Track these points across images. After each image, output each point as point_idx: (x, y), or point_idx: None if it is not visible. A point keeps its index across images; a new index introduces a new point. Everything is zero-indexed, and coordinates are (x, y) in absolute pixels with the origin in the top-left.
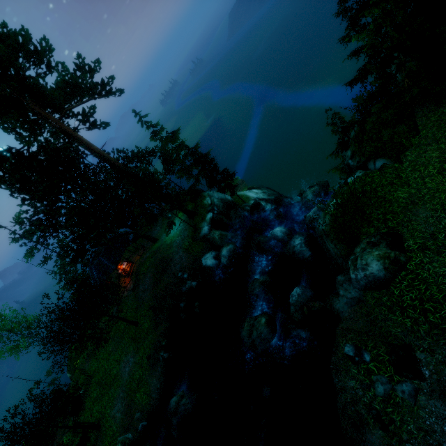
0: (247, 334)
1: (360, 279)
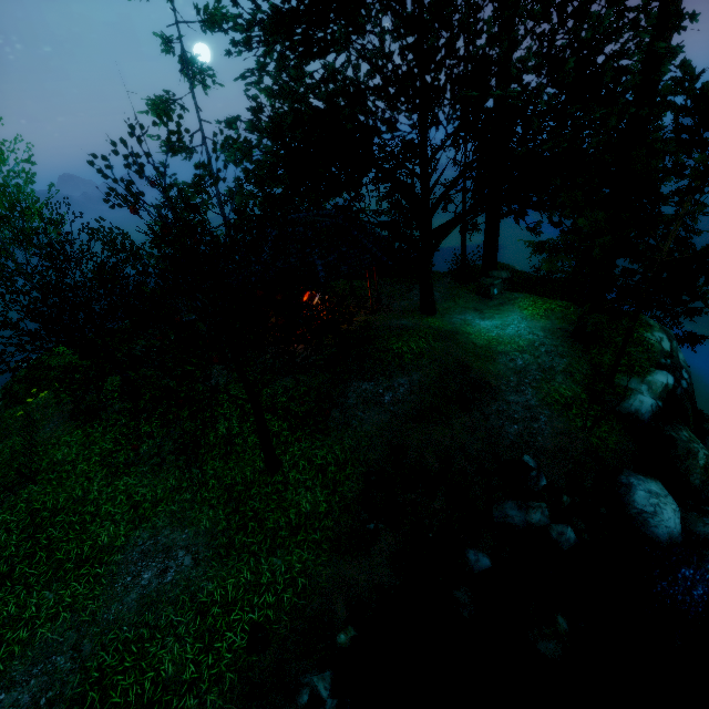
0: None
1: None
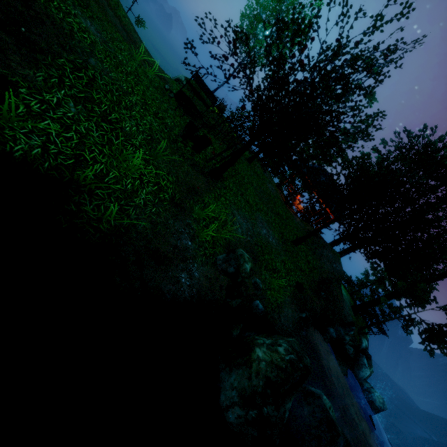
0: None
1: None
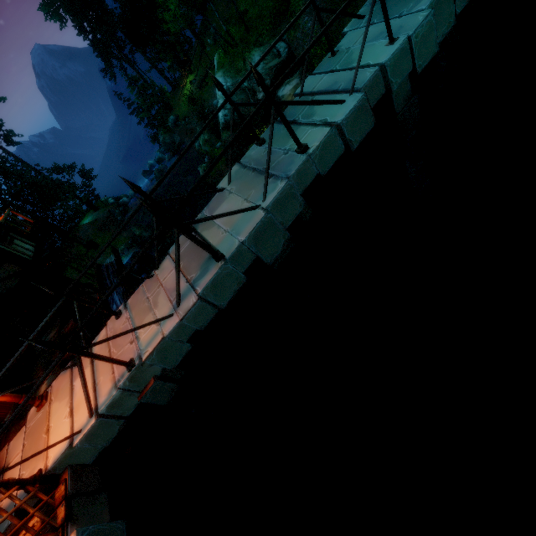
0: (157, 173)
1: (172, 122)
